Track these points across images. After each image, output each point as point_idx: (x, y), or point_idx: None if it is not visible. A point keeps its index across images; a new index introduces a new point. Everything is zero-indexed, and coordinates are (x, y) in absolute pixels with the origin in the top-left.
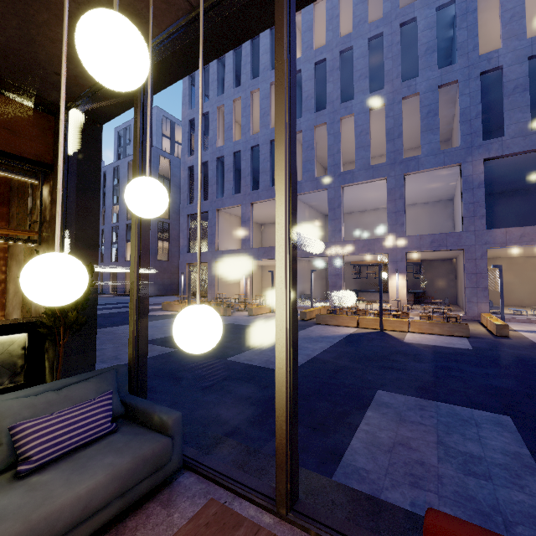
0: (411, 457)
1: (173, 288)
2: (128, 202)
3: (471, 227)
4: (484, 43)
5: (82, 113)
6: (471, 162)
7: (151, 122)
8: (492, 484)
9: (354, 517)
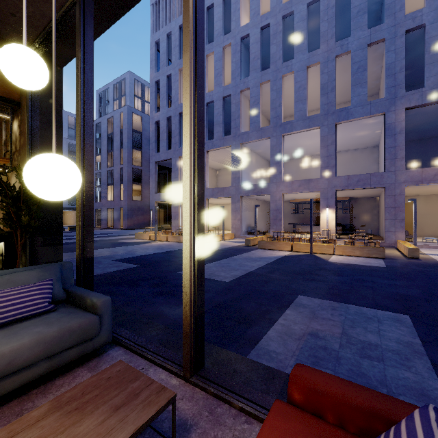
0: (317, 344)
1: (146, 223)
2: (0, 67)
3: (392, 168)
4: (410, 5)
5: (43, 56)
6: (394, 111)
7: (91, 54)
8: (383, 365)
9: (250, 381)
